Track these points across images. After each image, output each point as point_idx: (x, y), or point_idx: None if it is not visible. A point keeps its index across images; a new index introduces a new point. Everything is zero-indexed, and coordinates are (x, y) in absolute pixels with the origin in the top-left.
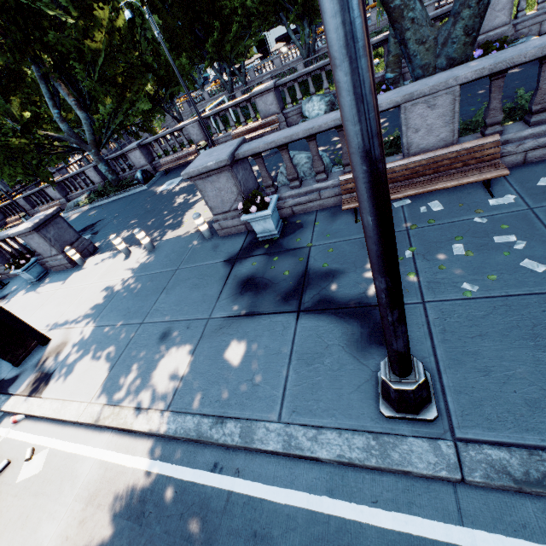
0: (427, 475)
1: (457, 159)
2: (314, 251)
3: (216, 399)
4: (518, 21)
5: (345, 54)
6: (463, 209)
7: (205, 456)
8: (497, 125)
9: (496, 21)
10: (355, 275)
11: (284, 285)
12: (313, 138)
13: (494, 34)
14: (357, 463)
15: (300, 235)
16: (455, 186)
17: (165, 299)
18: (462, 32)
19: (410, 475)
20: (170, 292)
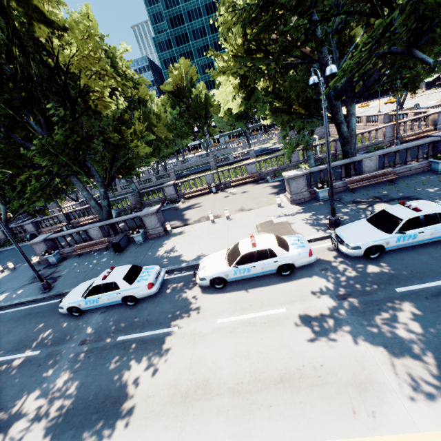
0: (40, 298)
1: (100, 242)
2: (61, 266)
3: (9, 300)
4: (180, 193)
5: (13, 243)
6: (99, 254)
7: (0, 310)
8: (113, 234)
9: (172, 193)
10: (63, 271)
11: (46, 275)
12: (71, 235)
13: (172, 196)
14: (30, 300)
15: (63, 262)
16: (97, 249)
17: (9, 284)
18: (105, 214)
19: (39, 300)
20: (12, 282)
